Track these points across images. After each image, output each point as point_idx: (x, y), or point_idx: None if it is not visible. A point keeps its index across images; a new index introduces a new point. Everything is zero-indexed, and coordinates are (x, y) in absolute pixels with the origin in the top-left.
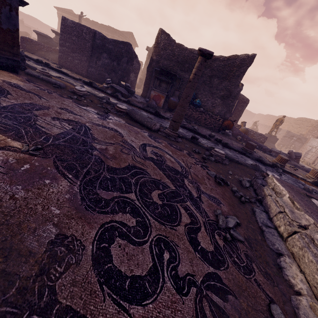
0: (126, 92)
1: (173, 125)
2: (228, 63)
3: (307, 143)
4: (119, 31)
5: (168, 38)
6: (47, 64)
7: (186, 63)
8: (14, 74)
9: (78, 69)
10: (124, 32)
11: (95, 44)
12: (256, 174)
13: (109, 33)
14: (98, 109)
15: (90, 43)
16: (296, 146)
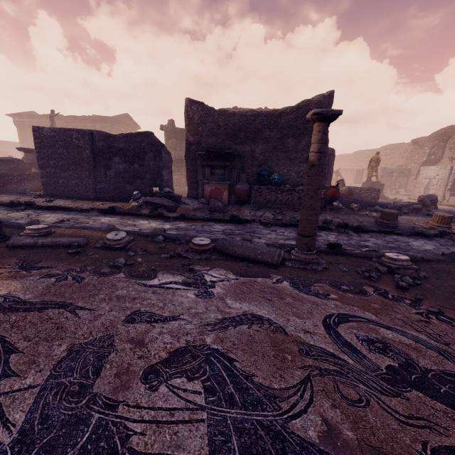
0: (171, 202)
1: (307, 243)
2: (299, 113)
3: (419, 175)
4: (110, 117)
5: (202, 107)
6: (29, 204)
7: (241, 132)
8: None
9: (80, 192)
10: (117, 116)
11: (96, 150)
12: None
13: (96, 124)
14: (173, 268)
15: (89, 150)
16: (401, 183)
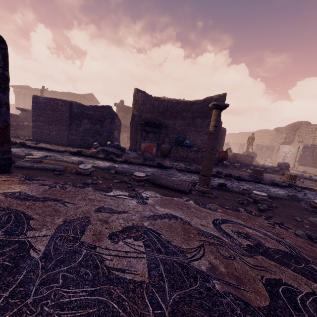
0: (119, 151)
1: (205, 180)
2: (205, 104)
3: (279, 150)
4: (80, 95)
5: (144, 94)
6: (23, 144)
7: (167, 112)
8: (6, 176)
9: (57, 139)
10: (85, 94)
11: (73, 113)
12: (305, 207)
13: (70, 98)
14: (122, 188)
15: (68, 114)
16: (268, 155)
